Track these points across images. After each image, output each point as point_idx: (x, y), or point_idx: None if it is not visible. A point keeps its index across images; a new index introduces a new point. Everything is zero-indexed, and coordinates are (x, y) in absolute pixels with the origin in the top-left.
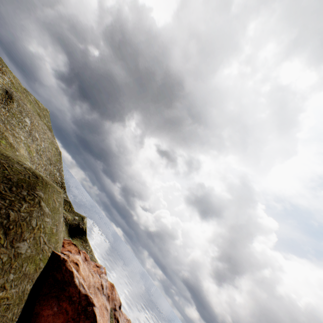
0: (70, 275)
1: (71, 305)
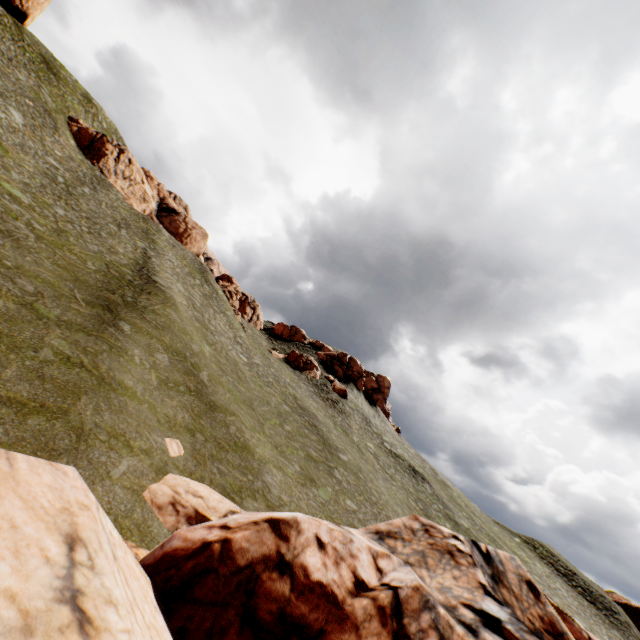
0: None
1: None
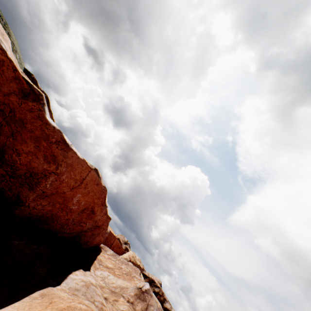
0: (36, 81)
1: None
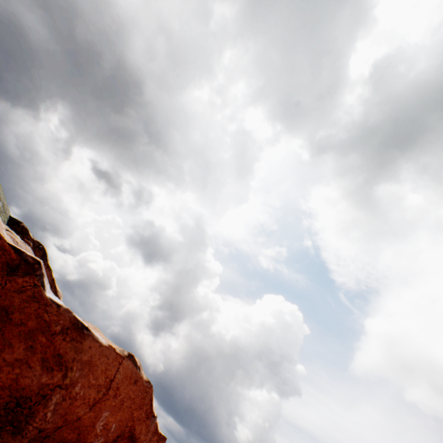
0: (27, 230)
1: (30, 243)
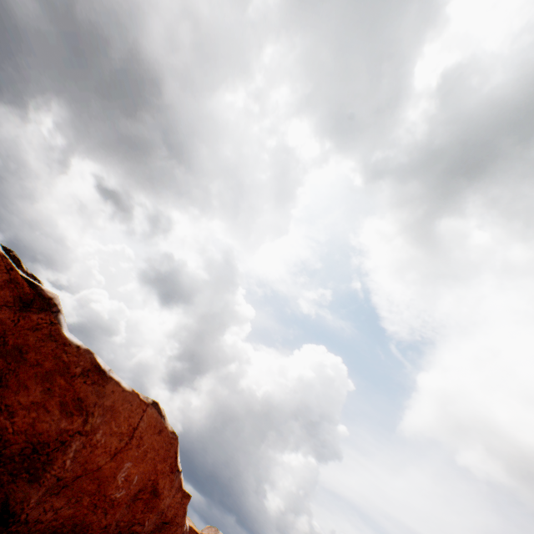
0: (19, 261)
1: None
